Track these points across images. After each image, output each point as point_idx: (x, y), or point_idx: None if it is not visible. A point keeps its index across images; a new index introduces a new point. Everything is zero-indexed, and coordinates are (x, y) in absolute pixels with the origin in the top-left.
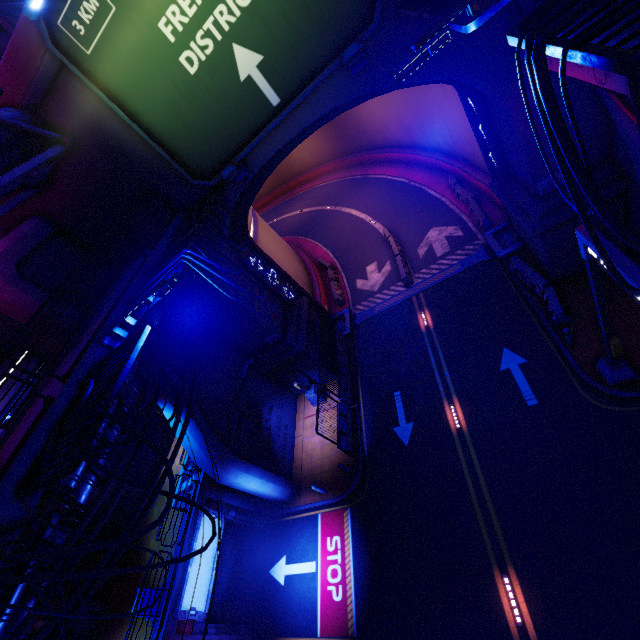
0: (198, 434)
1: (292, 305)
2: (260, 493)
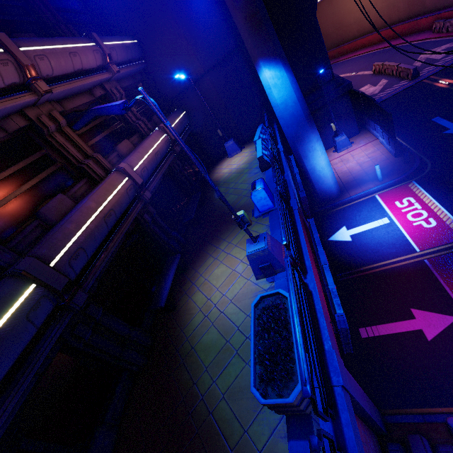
0: (297, 88)
1: None
2: (320, 177)
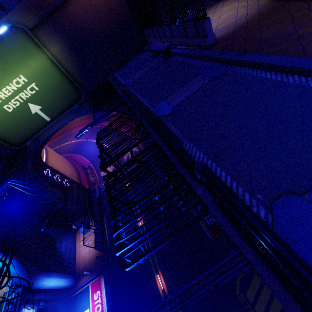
0: (18, 265)
1: (68, 189)
2: (57, 286)
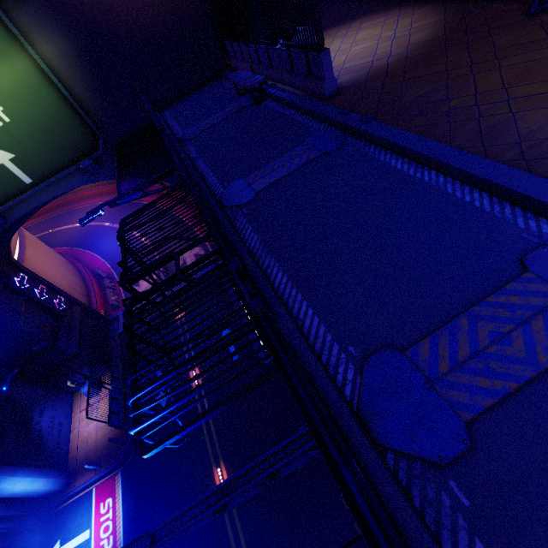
0: None
1: (64, 315)
2: (29, 492)
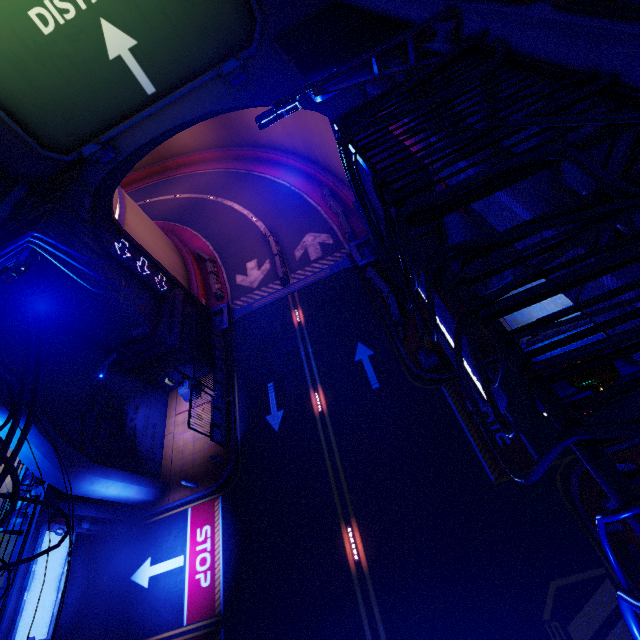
0: (41, 441)
1: (165, 297)
2: (122, 498)
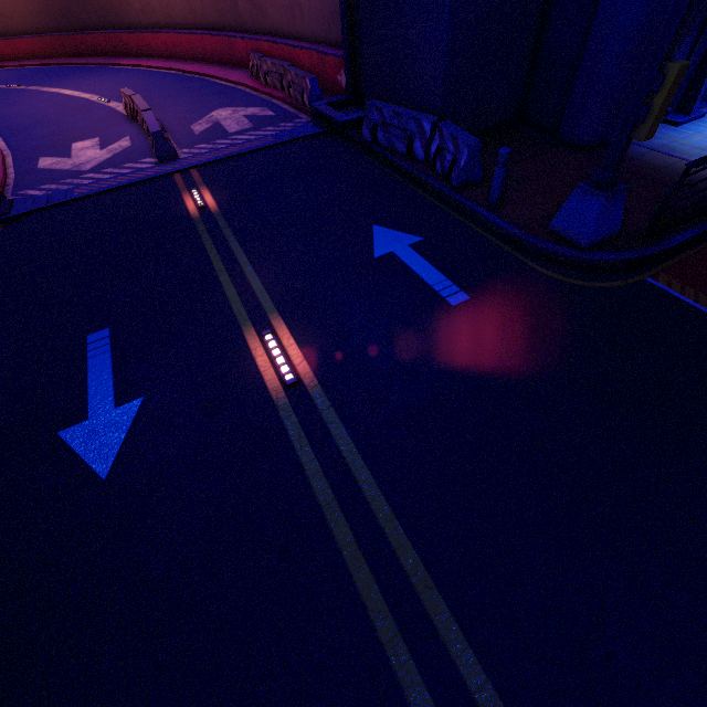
0: None
1: None
2: None
